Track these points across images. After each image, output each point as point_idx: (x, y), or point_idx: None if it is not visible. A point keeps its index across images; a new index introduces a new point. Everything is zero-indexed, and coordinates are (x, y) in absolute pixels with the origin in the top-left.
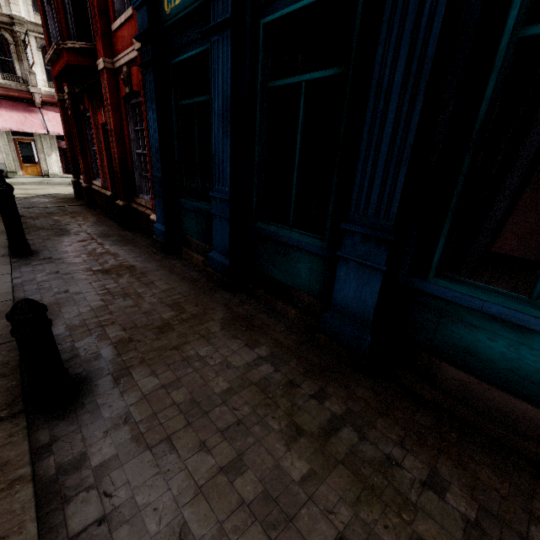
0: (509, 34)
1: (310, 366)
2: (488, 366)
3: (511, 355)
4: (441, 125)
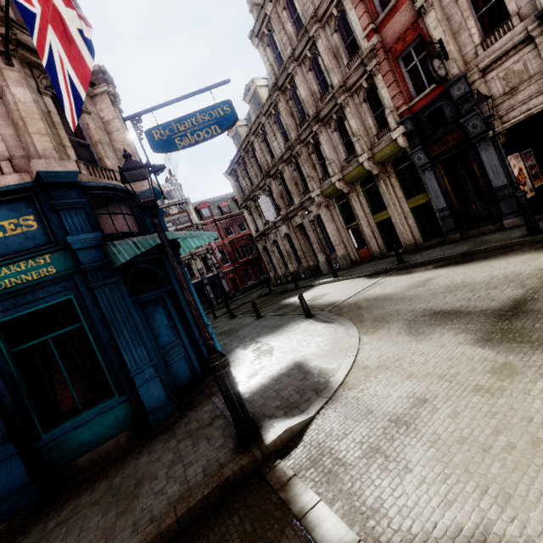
0: (7, 354)
1: (8, 542)
2: (91, 443)
3: (92, 432)
4: (1, 386)
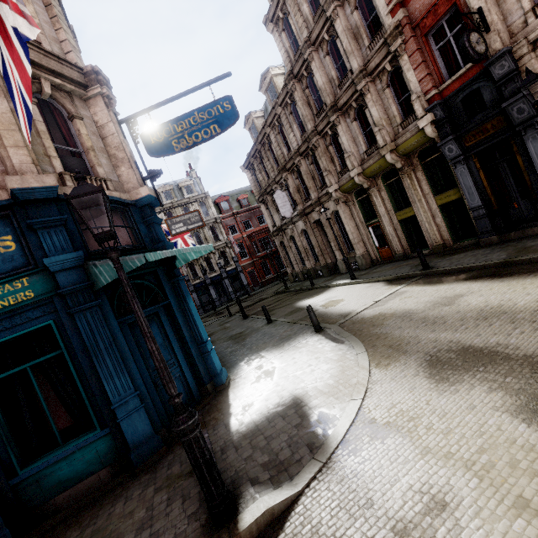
0: None
1: None
2: (70, 480)
3: (72, 468)
4: None
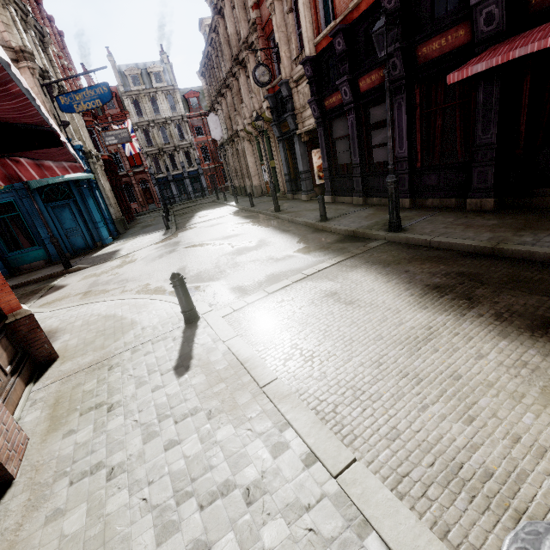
0: None
1: None
2: (28, 261)
3: (29, 257)
4: None
